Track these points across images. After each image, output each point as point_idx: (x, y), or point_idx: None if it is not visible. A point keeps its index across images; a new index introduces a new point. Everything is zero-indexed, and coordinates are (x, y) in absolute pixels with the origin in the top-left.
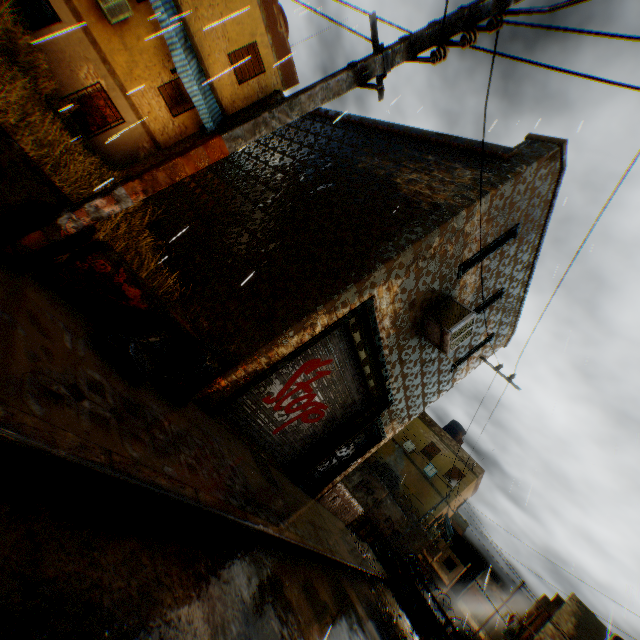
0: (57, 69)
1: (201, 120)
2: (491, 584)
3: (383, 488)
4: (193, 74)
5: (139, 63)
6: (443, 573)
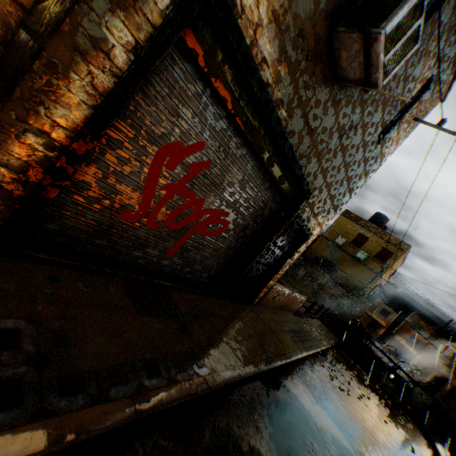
0: None
1: None
2: (418, 321)
3: (324, 275)
4: None
5: None
6: (380, 320)
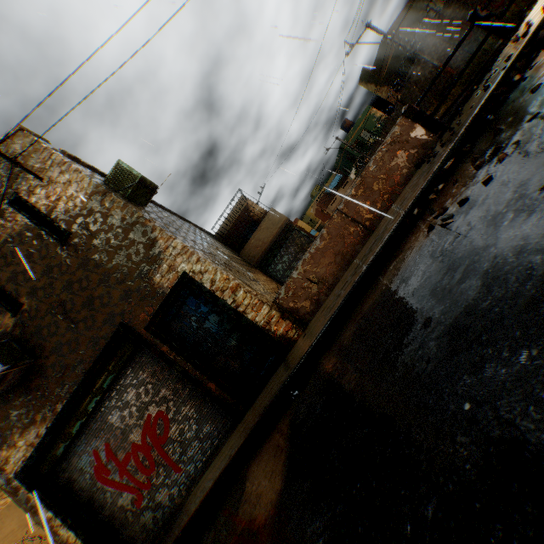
0: None
1: None
2: None
3: None
4: None
5: None
6: None
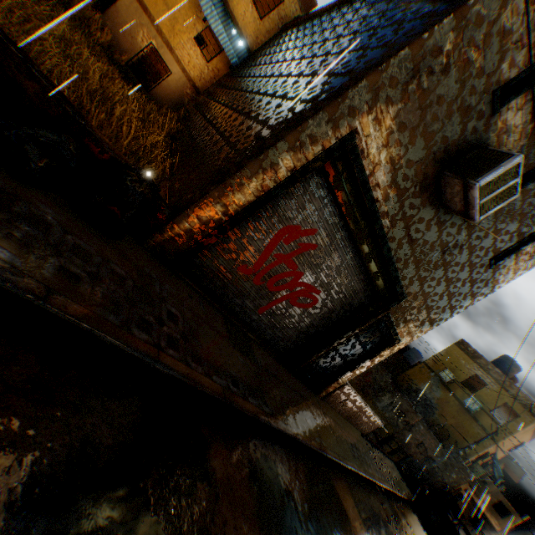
0: (122, 39)
1: (230, 61)
2: None
3: (415, 413)
4: (218, 16)
5: (178, 19)
6: (491, 517)
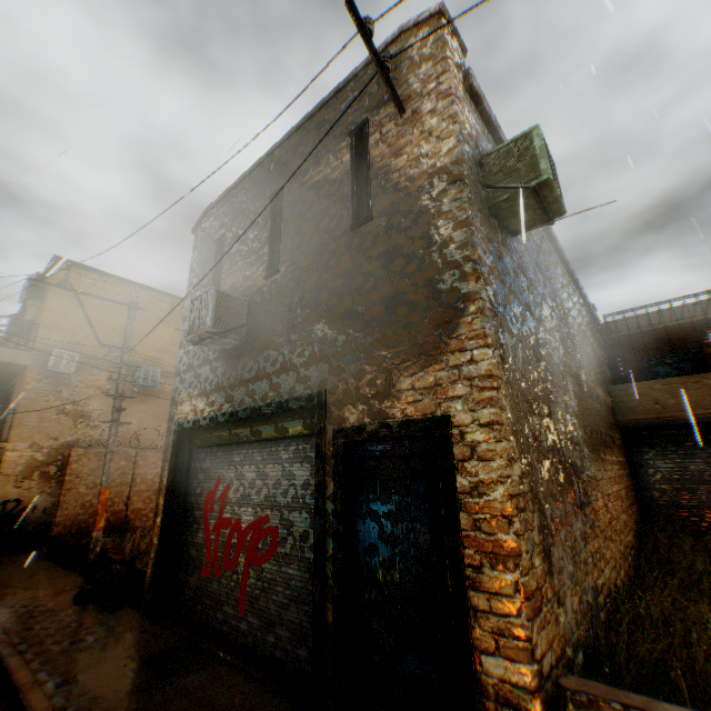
0: None
1: None
2: None
3: None
4: None
5: None
6: None
